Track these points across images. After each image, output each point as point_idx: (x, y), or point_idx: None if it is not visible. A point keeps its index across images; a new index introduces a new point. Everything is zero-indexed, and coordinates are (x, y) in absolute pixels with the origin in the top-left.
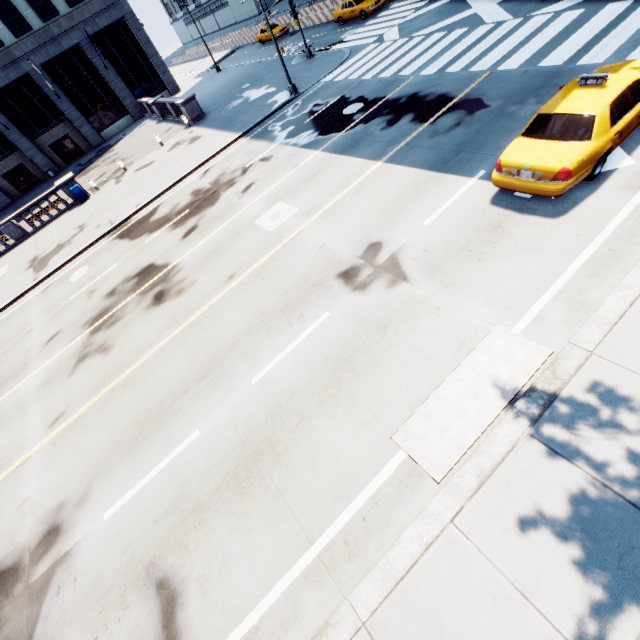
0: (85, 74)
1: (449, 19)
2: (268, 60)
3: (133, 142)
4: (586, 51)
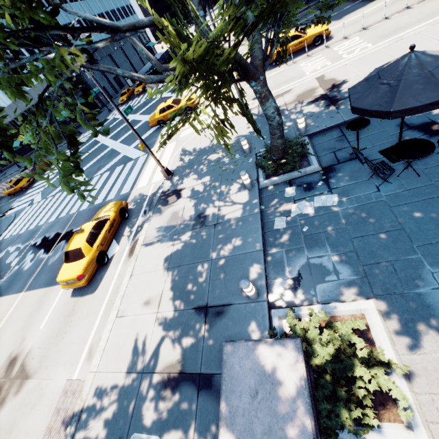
0: None
1: None
2: None
3: None
4: (109, 193)
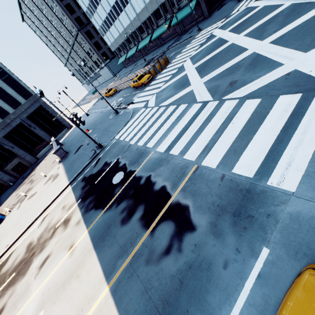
0: (25, 133)
1: (178, 93)
2: (104, 111)
3: (42, 166)
4: (273, 162)
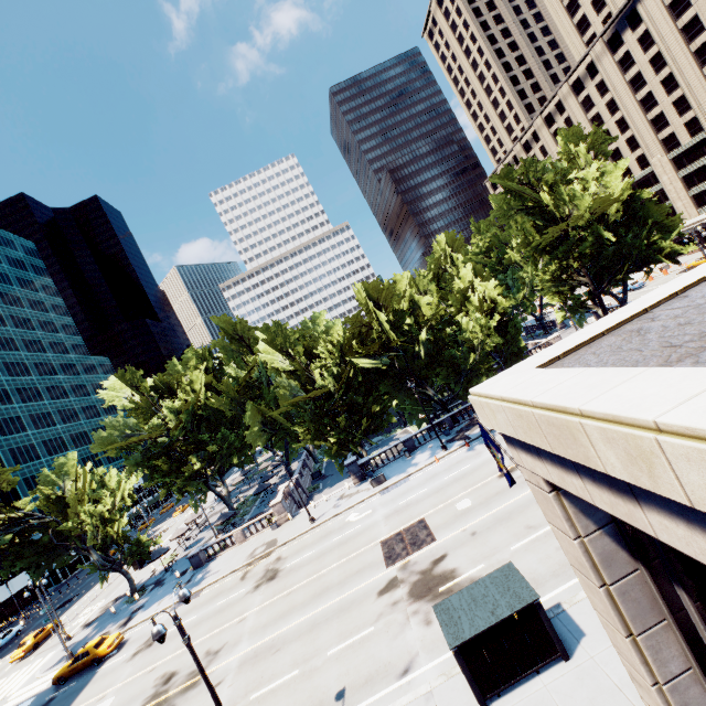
0: None
1: None
2: None
3: None
4: None
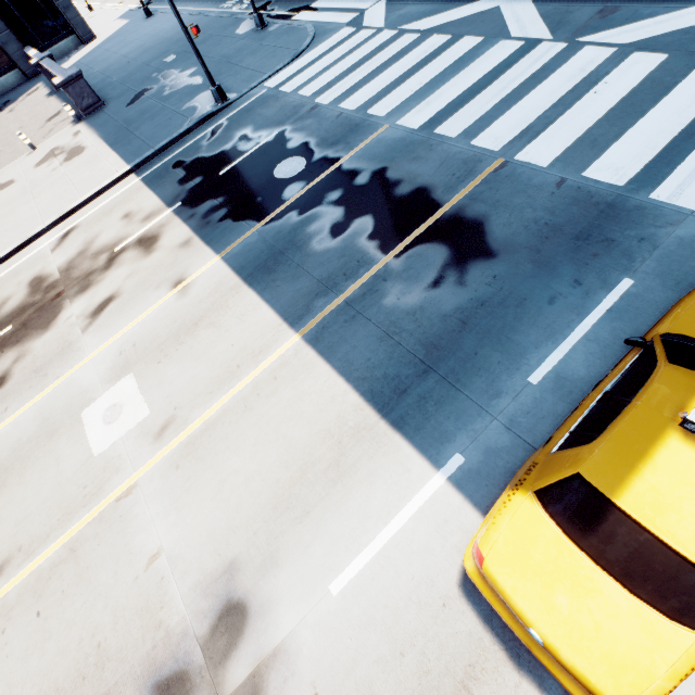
0: None
1: (459, 8)
2: (210, 14)
3: (8, 124)
4: (668, 166)
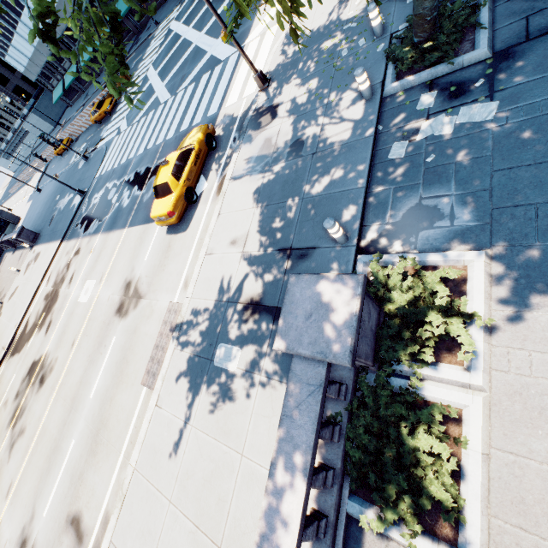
0: None
1: (147, 105)
2: (66, 170)
3: (2, 277)
4: (195, 115)
